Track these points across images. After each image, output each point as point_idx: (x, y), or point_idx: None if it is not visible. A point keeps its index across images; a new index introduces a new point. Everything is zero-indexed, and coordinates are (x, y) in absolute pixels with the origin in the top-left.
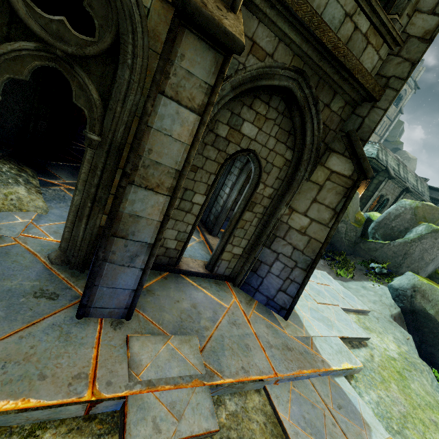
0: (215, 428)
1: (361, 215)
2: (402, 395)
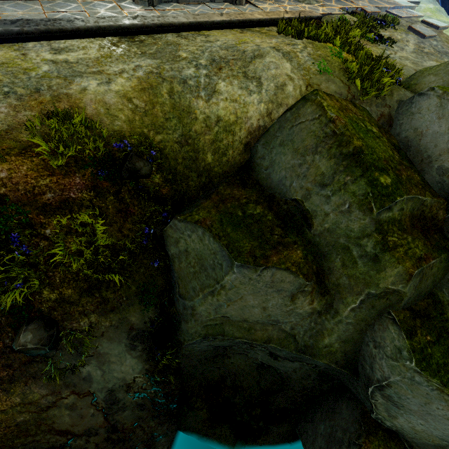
0: (380, 11)
1: None
2: (431, 13)
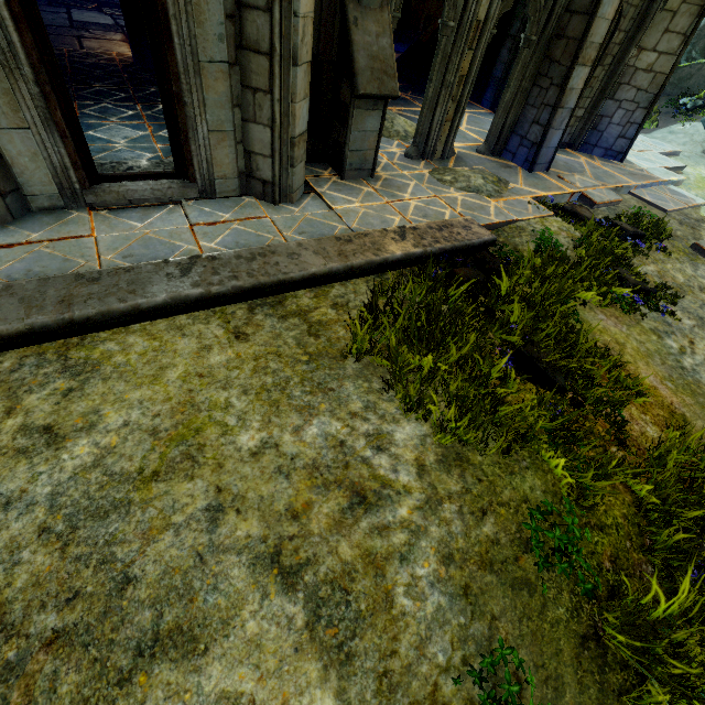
0: (621, 199)
1: None
2: None
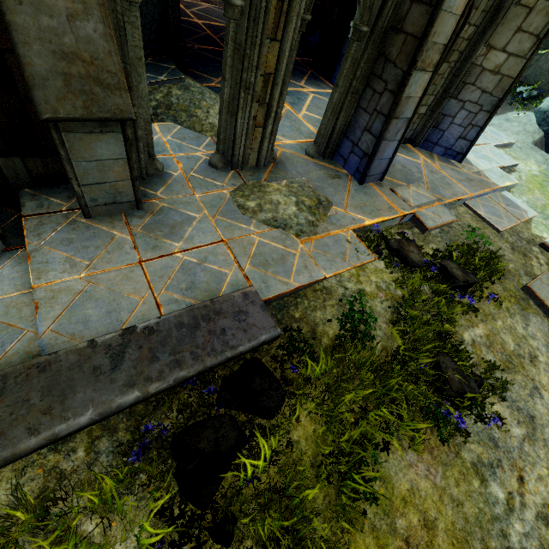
0: (455, 219)
1: None
2: (542, 196)
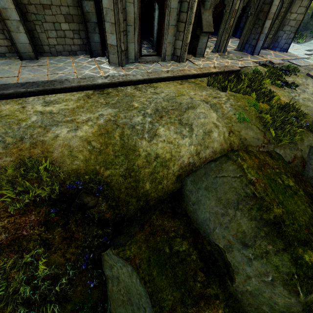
0: (283, 62)
1: (312, 3)
2: None
